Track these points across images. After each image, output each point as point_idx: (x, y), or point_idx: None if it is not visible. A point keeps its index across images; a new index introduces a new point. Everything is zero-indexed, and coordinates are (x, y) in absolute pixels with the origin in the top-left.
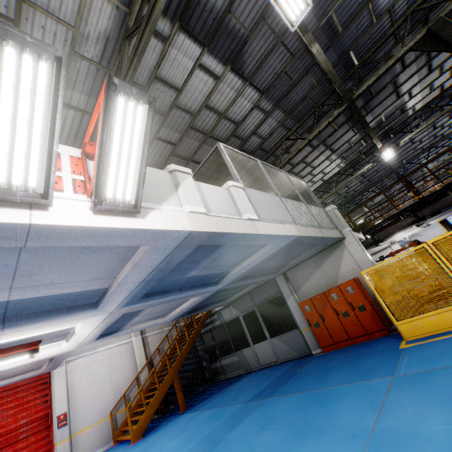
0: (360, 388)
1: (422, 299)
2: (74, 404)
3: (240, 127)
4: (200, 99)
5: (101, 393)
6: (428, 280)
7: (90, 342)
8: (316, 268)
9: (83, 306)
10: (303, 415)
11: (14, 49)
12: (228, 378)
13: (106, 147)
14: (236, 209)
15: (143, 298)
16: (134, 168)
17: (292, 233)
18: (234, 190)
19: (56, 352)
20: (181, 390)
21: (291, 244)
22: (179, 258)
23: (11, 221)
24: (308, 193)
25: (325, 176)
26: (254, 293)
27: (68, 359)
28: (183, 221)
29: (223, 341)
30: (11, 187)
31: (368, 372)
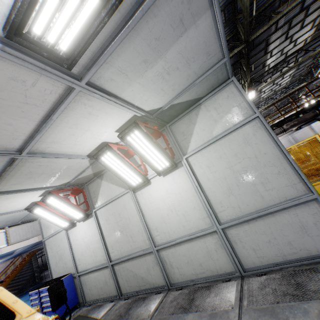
0: None
1: None
2: None
3: None
4: None
5: None
6: None
7: None
8: None
9: None
10: None
11: None
12: (46, 281)
13: None
14: None
15: None
16: None
17: (33, 242)
18: None
19: None
20: None
21: (40, 241)
22: None
23: None
24: None
25: None
26: None
27: None
28: None
29: None
30: None
31: None
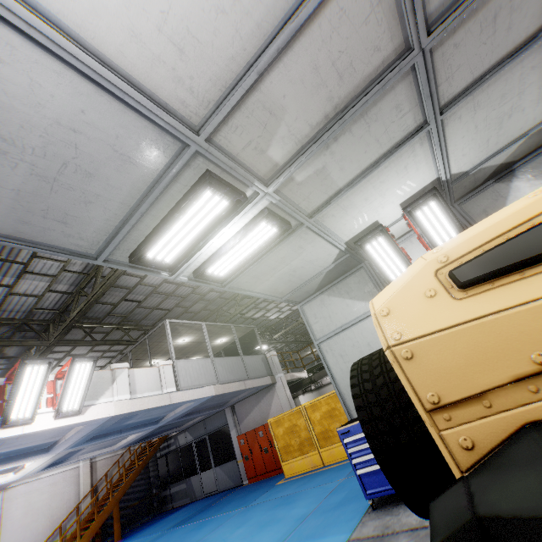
0: (225, 515)
1: (296, 446)
2: (6, 534)
3: (198, 288)
4: (160, 279)
5: (36, 522)
6: (300, 433)
7: (36, 472)
8: (255, 405)
9: (38, 452)
10: (184, 535)
11: (32, 365)
12: (174, 507)
13: (67, 387)
14: (160, 384)
15: (86, 441)
16: (81, 391)
17: (208, 394)
18: (162, 368)
19: (3, 483)
20: (119, 520)
21: (213, 398)
22: (111, 423)
23: (15, 434)
24: (281, 318)
25: (293, 307)
26: (207, 421)
27: (8, 487)
28: (111, 409)
29: (181, 465)
30: (18, 418)
31: (242, 503)
